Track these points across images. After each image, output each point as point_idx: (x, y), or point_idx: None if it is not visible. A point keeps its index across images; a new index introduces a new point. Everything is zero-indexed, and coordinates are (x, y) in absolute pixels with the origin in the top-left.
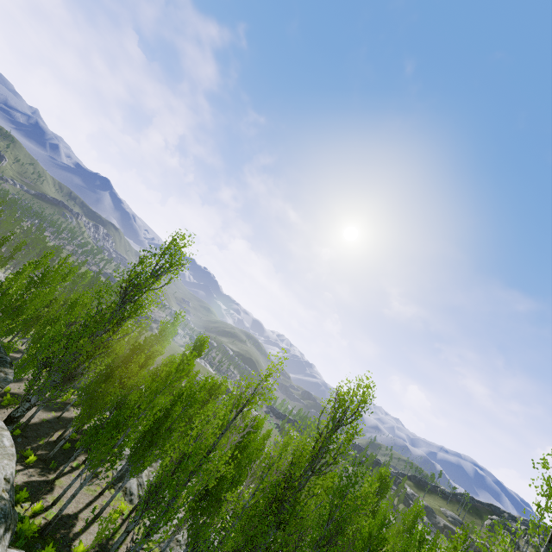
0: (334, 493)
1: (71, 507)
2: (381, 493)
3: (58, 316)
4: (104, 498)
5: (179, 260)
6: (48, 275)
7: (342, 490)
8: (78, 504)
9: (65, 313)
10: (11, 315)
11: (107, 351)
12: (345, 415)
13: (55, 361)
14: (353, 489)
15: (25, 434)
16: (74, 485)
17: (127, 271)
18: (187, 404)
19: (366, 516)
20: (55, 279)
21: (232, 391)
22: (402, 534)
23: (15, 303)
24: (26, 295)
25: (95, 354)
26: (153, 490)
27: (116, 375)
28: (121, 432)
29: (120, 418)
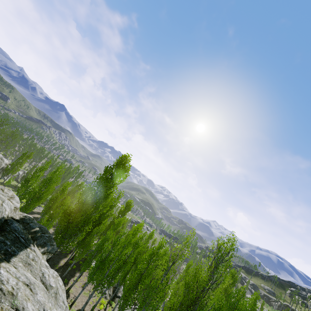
0: (229, 308)
1: (80, 305)
2: (232, 283)
3: (56, 197)
4: (93, 297)
5: (124, 169)
6: (53, 178)
7: (231, 304)
8: (82, 303)
9: (59, 194)
10: (36, 200)
11: (89, 219)
12: (223, 256)
13: (68, 230)
14: (237, 304)
15: (48, 263)
16: (78, 291)
17: (99, 178)
18: (134, 247)
19: (225, 296)
20: (57, 179)
21: (161, 243)
22: (248, 309)
23: (38, 194)
24: (43, 189)
25: (86, 223)
26: (125, 298)
27: (94, 231)
28: (107, 268)
29: (106, 261)
